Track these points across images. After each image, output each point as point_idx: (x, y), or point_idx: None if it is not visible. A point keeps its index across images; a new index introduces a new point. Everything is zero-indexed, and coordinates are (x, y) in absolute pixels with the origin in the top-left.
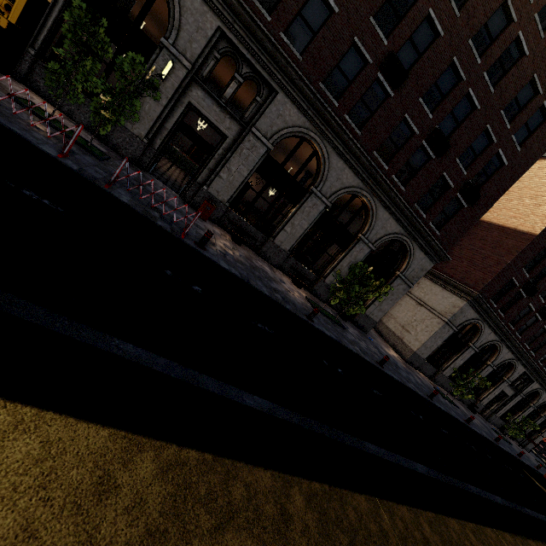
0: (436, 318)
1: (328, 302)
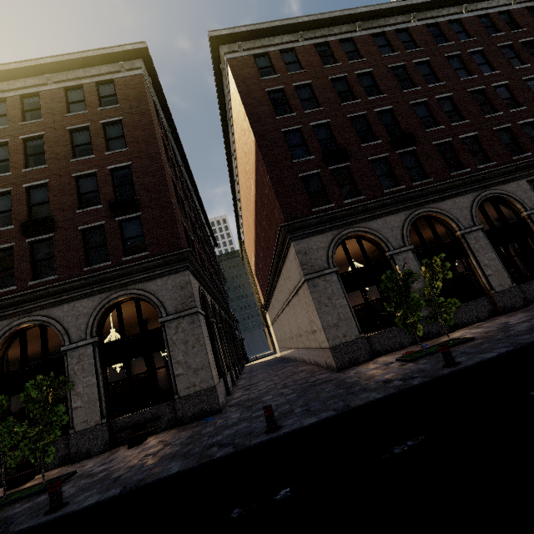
0: (303, 288)
1: (1, 481)
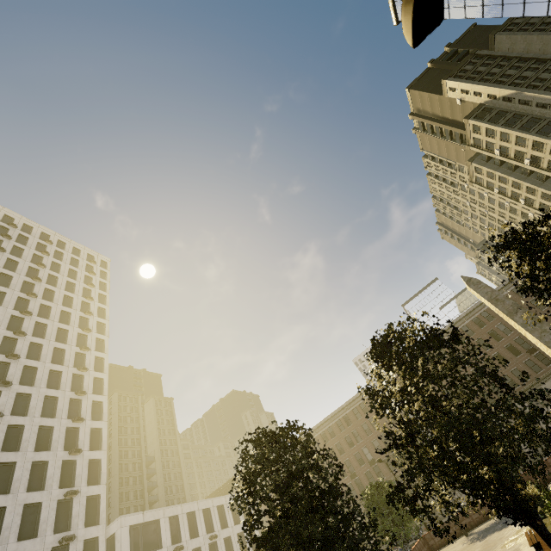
0: None
1: None
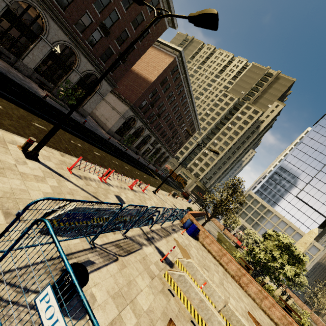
0: (118, 115)
1: (58, 97)
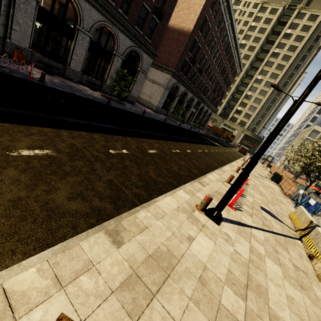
0: (161, 87)
1: (112, 94)
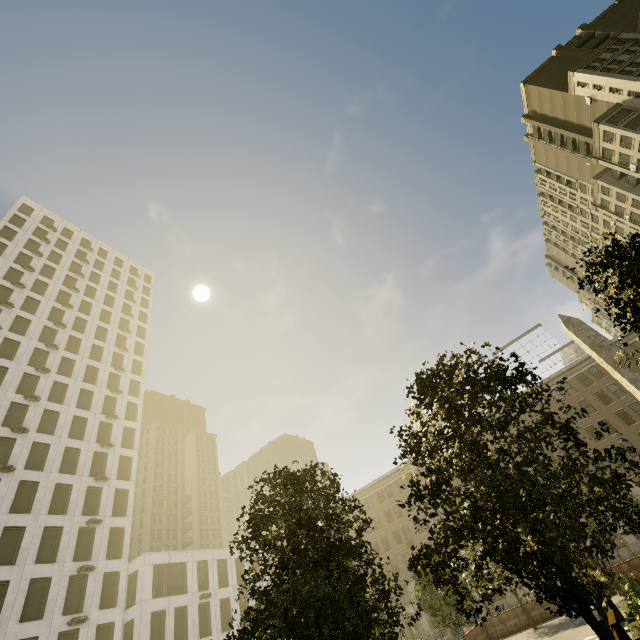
0: None
1: None
